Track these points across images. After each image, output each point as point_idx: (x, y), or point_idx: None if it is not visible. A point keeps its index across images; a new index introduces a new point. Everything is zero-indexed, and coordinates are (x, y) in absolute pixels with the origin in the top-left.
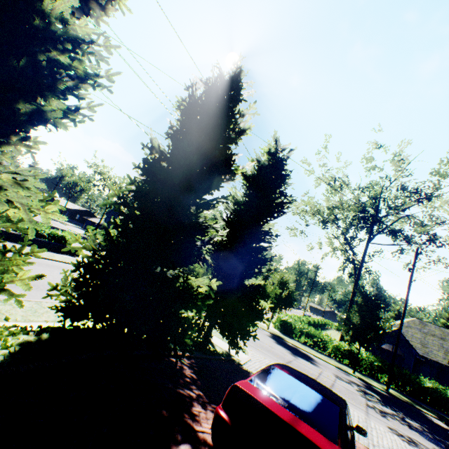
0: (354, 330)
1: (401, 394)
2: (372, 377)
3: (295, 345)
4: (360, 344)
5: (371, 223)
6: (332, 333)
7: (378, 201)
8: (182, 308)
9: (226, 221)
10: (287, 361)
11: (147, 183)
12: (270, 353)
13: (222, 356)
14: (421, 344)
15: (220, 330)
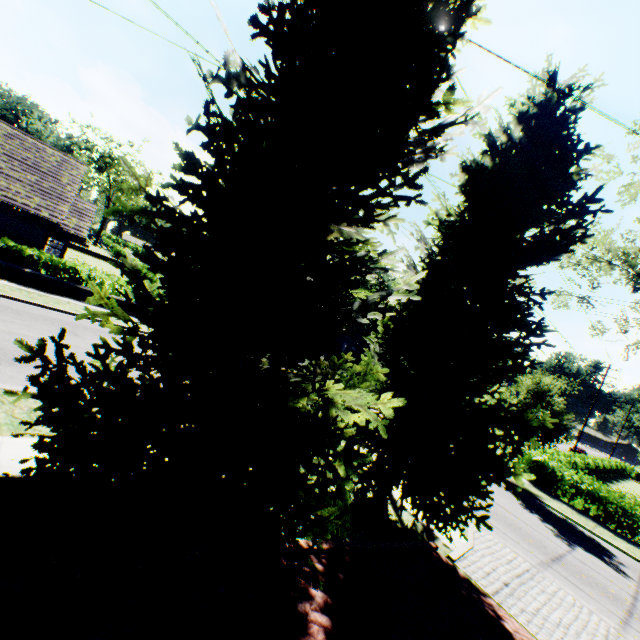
0: None
1: None
2: None
3: (563, 514)
4: None
5: None
6: (633, 489)
7: None
8: (297, 461)
9: (422, 268)
10: (554, 556)
11: (205, 149)
12: (513, 533)
13: (412, 534)
14: None
15: (407, 487)
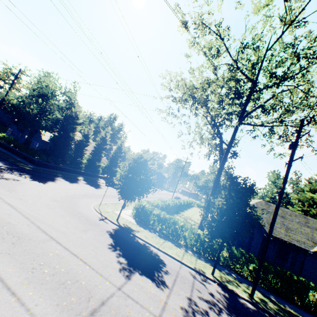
0: (219, 223)
1: (264, 295)
2: (231, 271)
3: (145, 241)
4: (224, 240)
5: (246, 99)
6: (194, 210)
7: (259, 67)
8: None
9: None
10: (91, 311)
11: None
12: (52, 299)
13: None
14: (267, 222)
15: None
